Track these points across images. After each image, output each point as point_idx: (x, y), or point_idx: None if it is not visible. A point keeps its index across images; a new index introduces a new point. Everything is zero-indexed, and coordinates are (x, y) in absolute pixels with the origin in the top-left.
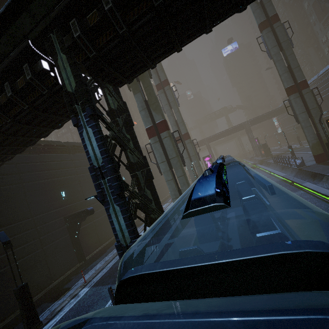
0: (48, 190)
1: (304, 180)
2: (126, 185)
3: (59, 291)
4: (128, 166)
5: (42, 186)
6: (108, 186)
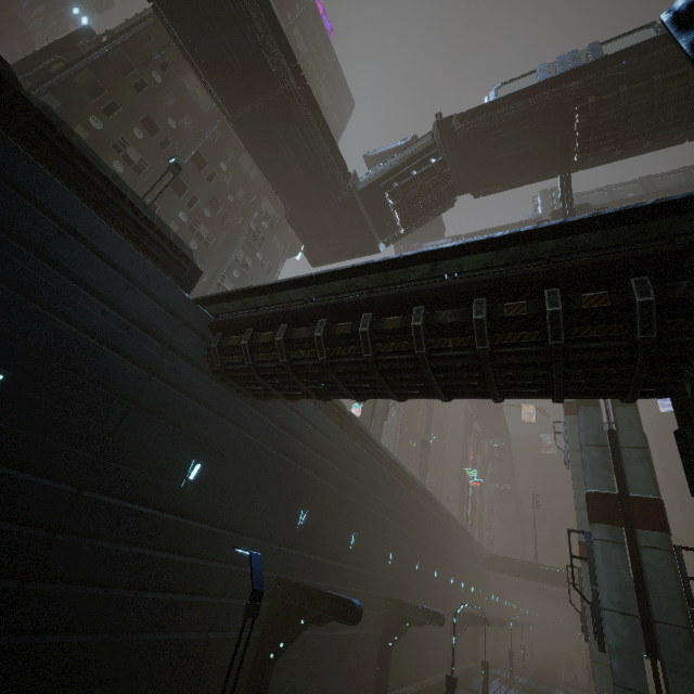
0: (290, 491)
1: None
2: None
3: None
4: None
5: (291, 475)
6: None
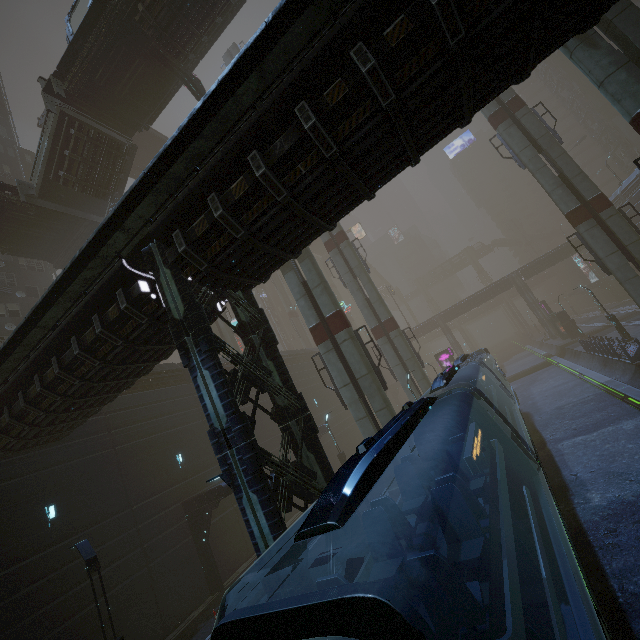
0: (155, 455)
1: None
2: (267, 456)
3: None
4: (273, 413)
5: (146, 447)
6: (238, 461)
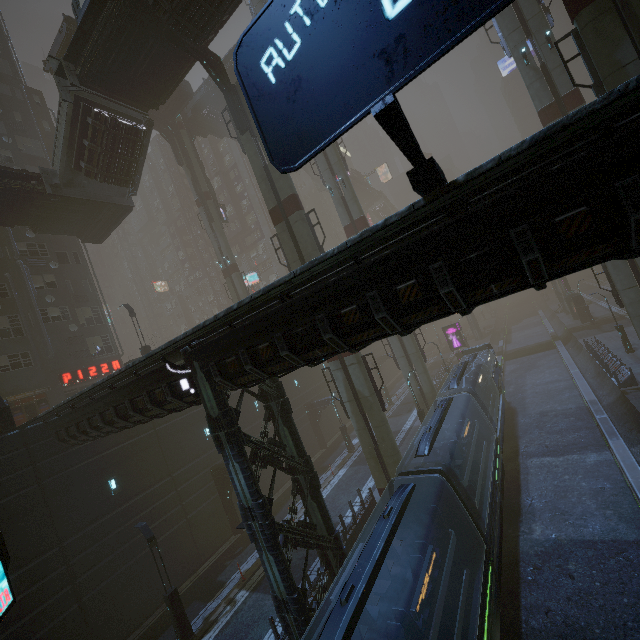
0: (187, 431)
1: (625, 422)
2: (281, 527)
3: (212, 584)
4: (287, 469)
5: (180, 426)
6: (260, 532)
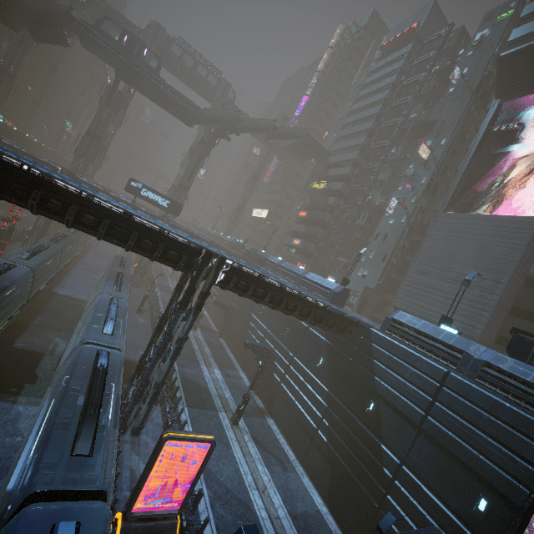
0: None
1: None
2: None
3: None
4: None
5: None
6: None
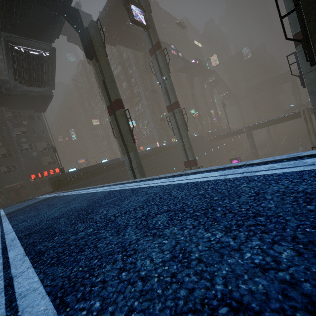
0: None
1: None
2: None
3: None
4: None
5: None
6: None
